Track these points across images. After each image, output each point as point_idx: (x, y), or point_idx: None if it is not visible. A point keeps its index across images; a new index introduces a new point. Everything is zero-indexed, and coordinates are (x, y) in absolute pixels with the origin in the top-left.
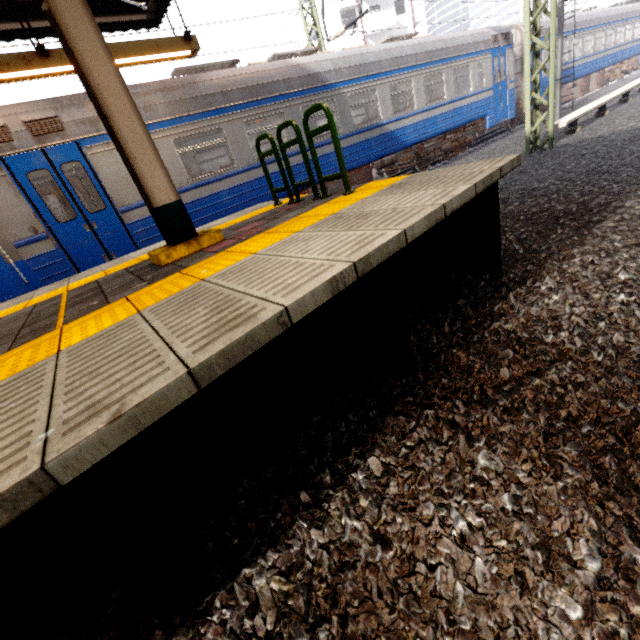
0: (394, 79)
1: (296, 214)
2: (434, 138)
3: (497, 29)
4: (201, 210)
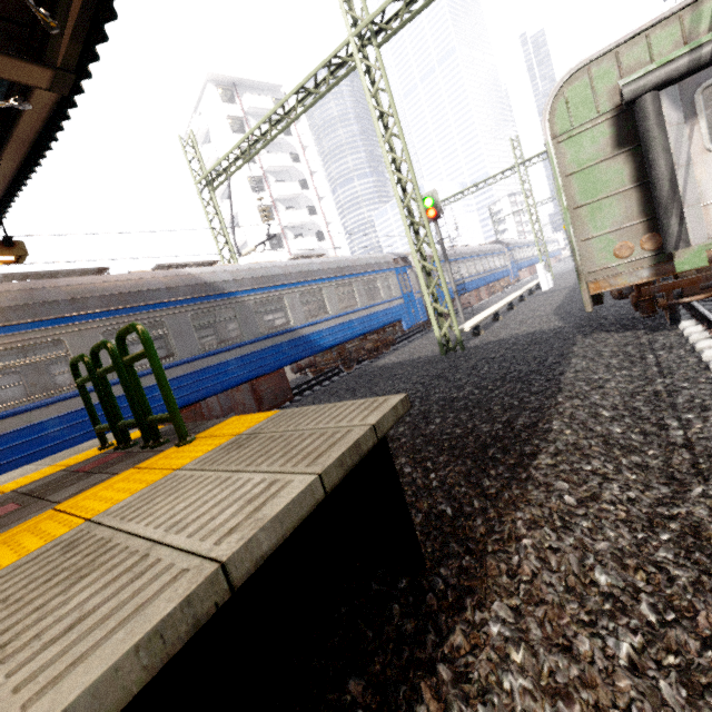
0: (303, 289)
1: (71, 493)
2: (355, 339)
3: (396, 254)
4: (1, 452)
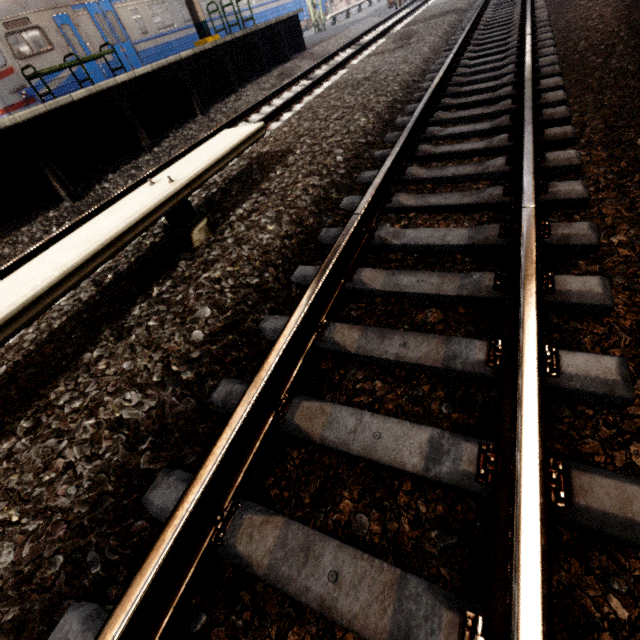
0: None
1: None
2: None
3: None
4: (166, 51)
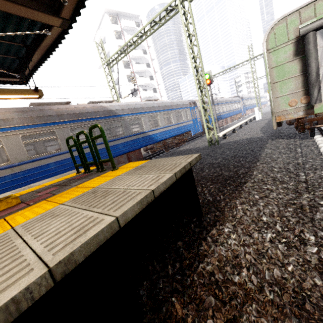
0: (150, 114)
1: (78, 183)
2: (170, 138)
3: (190, 100)
4: (34, 174)
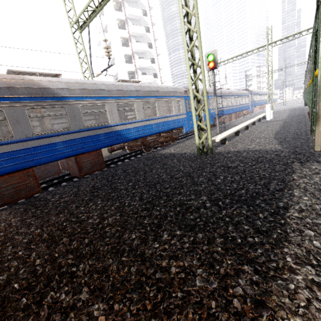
0: (120, 101)
1: None
2: (153, 135)
3: (186, 88)
4: None
